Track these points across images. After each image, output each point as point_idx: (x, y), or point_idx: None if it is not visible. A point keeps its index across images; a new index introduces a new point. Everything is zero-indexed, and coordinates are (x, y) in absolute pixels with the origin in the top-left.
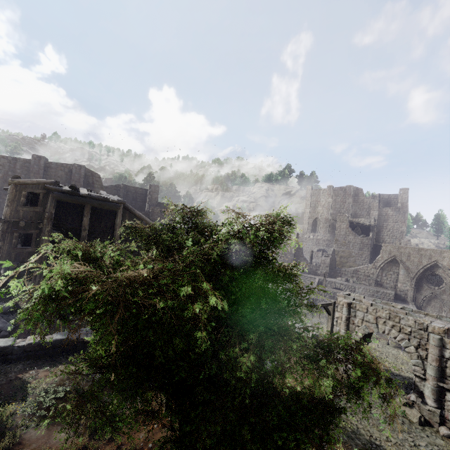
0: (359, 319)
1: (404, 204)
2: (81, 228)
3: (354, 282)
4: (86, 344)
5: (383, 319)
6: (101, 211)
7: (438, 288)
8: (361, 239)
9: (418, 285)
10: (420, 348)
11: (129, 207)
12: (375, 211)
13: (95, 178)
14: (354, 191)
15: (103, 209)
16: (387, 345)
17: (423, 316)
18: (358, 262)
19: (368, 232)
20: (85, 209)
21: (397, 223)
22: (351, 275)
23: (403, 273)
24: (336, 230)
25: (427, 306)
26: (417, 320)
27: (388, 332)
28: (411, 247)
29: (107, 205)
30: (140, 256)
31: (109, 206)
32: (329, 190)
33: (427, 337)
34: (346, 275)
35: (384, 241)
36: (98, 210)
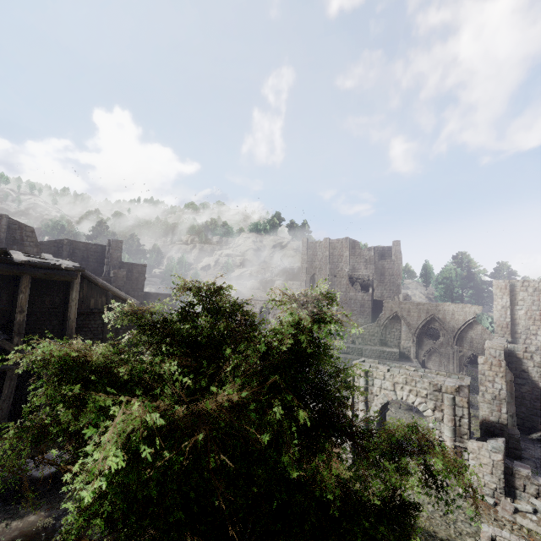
0: (377, 388)
1: (398, 256)
2: (16, 309)
3: (360, 343)
4: (38, 483)
5: (400, 385)
6: (45, 282)
7: (436, 342)
8: (362, 295)
9: (419, 341)
10: (436, 410)
11: (88, 274)
12: (372, 264)
13: (26, 233)
14: (350, 244)
15: (47, 279)
16: (399, 409)
17: (435, 375)
18: (361, 320)
19: (368, 287)
20: (22, 282)
21: (393, 276)
22: (357, 337)
23: (405, 329)
24: (336, 287)
25: (428, 361)
26: (431, 382)
27: (406, 398)
28: (410, 302)
29: (58, 275)
30: (106, 339)
31: (60, 275)
32: (326, 242)
33: (441, 398)
34: (352, 336)
35: (382, 296)
36: (41, 281)
